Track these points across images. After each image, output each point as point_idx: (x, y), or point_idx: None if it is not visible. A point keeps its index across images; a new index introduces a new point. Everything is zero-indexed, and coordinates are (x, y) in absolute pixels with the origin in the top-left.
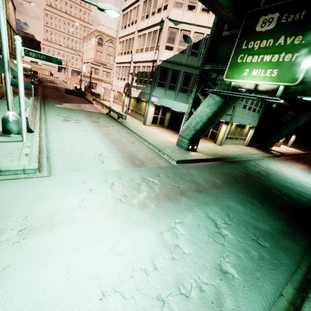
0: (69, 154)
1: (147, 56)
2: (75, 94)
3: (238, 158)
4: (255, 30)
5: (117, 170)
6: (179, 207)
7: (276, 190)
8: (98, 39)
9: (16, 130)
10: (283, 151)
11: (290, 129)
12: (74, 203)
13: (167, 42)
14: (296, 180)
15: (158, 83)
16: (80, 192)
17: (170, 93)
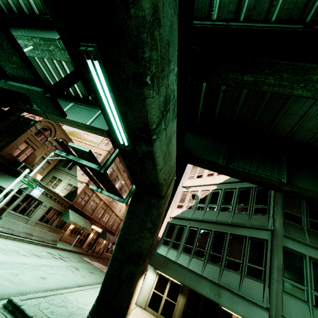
0: None
1: None
2: None
3: None
4: None
5: None
6: None
7: None
8: None
9: None
10: None
11: None
12: None
13: (179, 202)
14: None
15: (164, 241)
16: None
17: (172, 253)
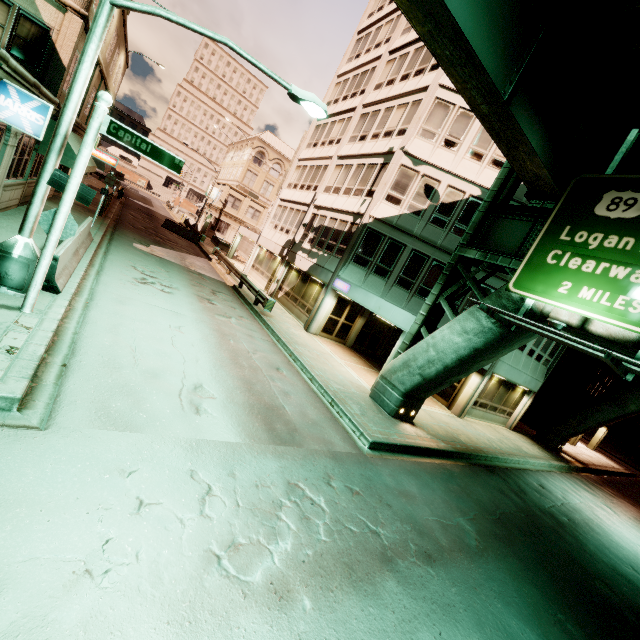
0: (122, 369)
1: (346, 202)
2: (181, 232)
3: (500, 460)
4: (594, 212)
5: (228, 445)
6: (379, 620)
7: (606, 586)
8: (258, 152)
9: (18, 281)
10: (585, 458)
11: (609, 415)
12: (74, 554)
13: (393, 188)
14: (637, 554)
15: (356, 257)
16: (108, 508)
17: (376, 282)
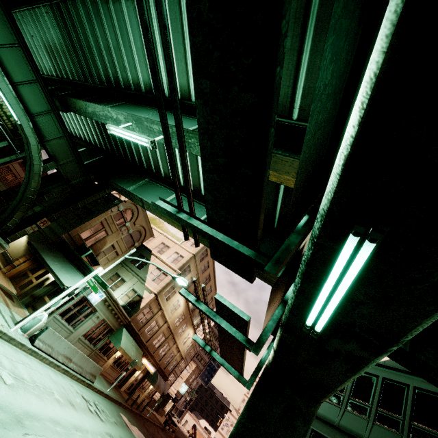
0: None
1: None
2: None
3: None
4: None
5: None
6: None
7: None
8: None
9: (26, 325)
10: None
11: None
12: None
13: None
14: None
15: None
16: None
17: None
